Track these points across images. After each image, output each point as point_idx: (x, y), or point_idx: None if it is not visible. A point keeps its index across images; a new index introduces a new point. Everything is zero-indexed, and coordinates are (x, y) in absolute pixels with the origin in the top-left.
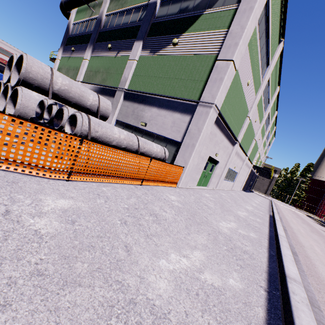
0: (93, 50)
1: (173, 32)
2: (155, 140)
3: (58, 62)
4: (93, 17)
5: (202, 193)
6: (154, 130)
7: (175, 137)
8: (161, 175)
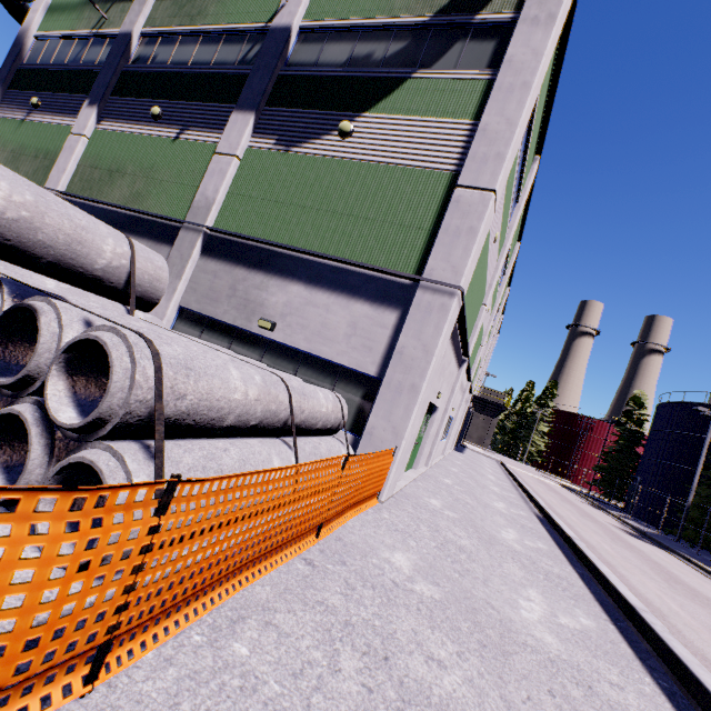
0: (102, 114)
1: (339, 106)
2: (302, 368)
3: None
4: (103, 30)
5: (424, 498)
6: (299, 343)
7: (361, 363)
8: (356, 490)
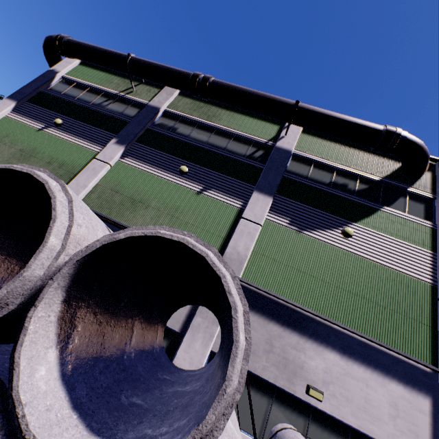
0: (126, 152)
1: (334, 212)
2: None
3: None
4: (131, 96)
5: None
6: (347, 417)
7: None
8: None
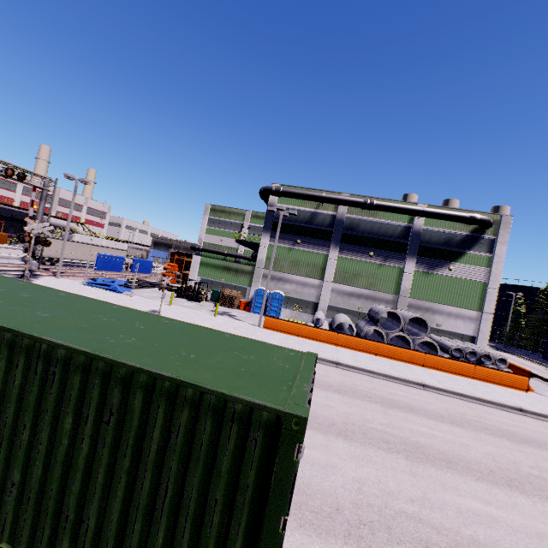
0: (339, 250)
1: (445, 259)
2: (451, 335)
3: (266, 251)
4: (323, 211)
5: None
6: (449, 329)
7: (469, 333)
8: None
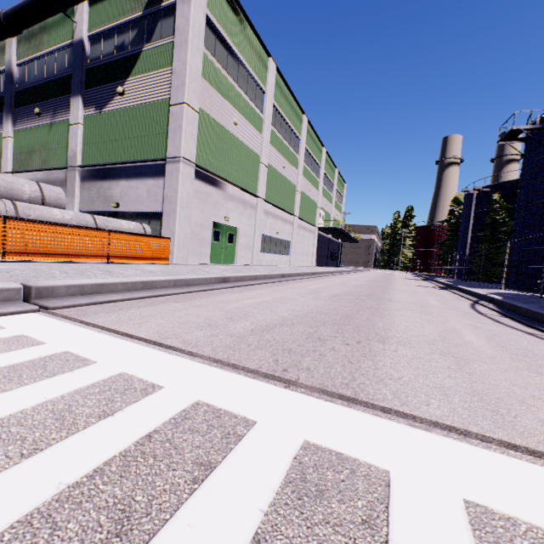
0: (14, 121)
1: (116, 79)
2: (136, 220)
3: None
4: None
5: (215, 266)
6: (130, 209)
7: (156, 208)
8: (135, 250)
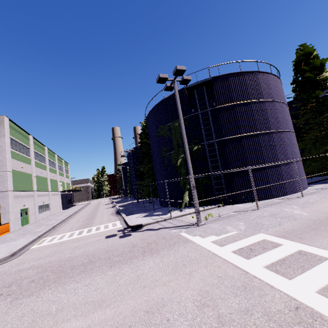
0: None
1: None
2: None
3: None
4: None
5: (27, 227)
6: None
7: None
8: (0, 231)
